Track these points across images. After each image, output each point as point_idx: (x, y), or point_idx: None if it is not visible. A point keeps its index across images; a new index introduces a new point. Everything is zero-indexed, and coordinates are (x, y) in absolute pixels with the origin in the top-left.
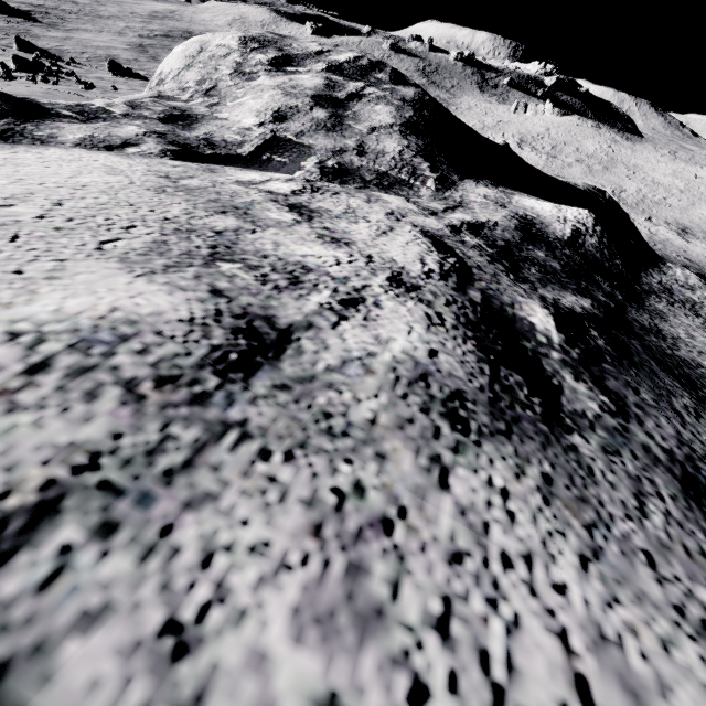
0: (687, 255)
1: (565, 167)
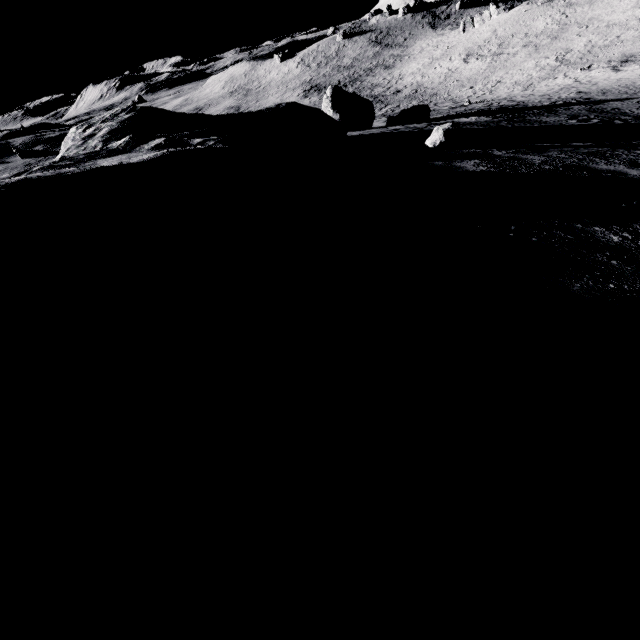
0: (589, 87)
1: (509, 58)
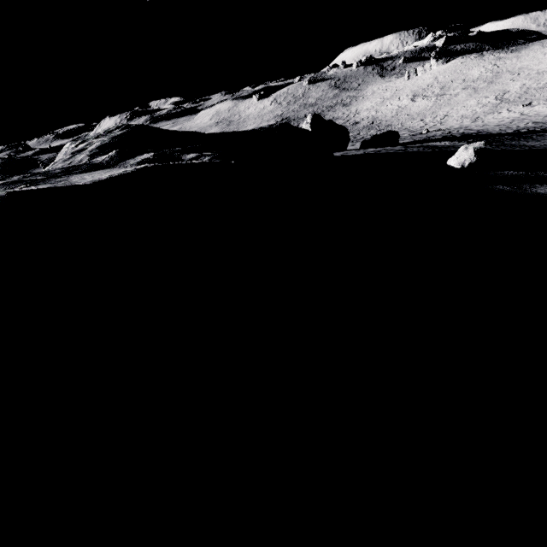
0: (542, 119)
1: (451, 98)
